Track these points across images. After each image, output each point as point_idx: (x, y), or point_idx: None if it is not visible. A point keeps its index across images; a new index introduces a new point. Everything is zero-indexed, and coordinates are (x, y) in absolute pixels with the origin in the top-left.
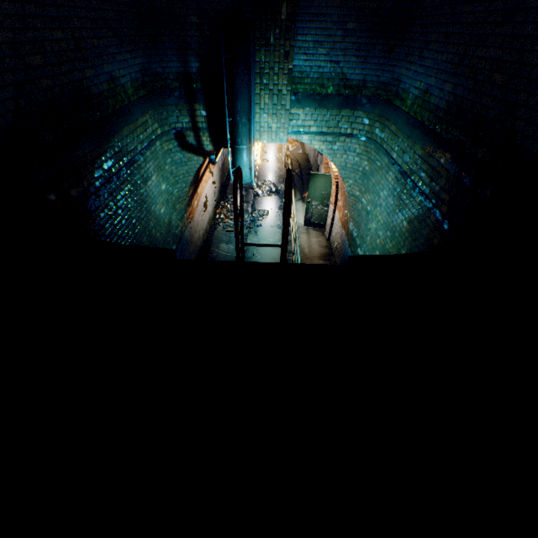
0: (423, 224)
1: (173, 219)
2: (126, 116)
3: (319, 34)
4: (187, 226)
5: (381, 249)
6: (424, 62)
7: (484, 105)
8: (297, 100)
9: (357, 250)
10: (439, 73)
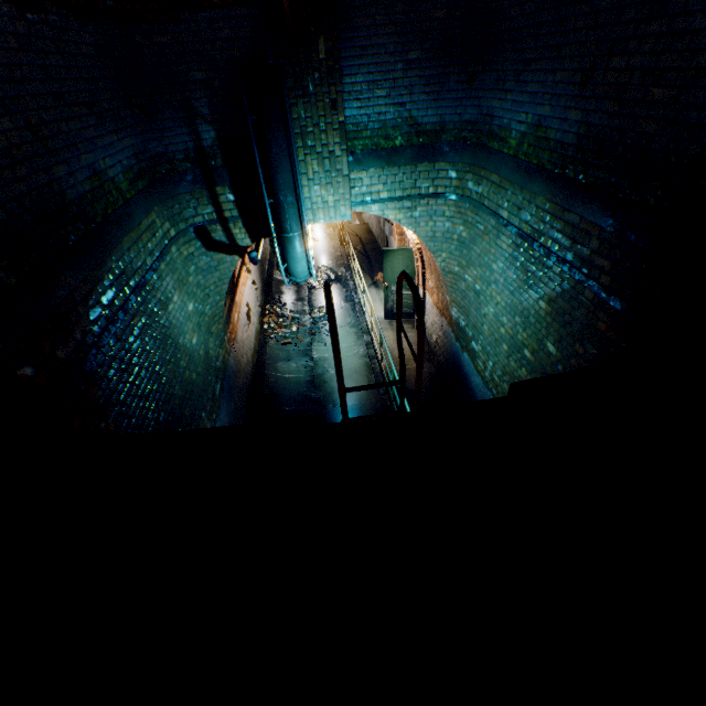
0: (574, 304)
1: (211, 348)
2: (124, 221)
3: (373, 72)
4: (231, 351)
5: (510, 341)
6: (526, 88)
7: (643, 132)
8: (356, 161)
9: (471, 345)
10: (554, 99)
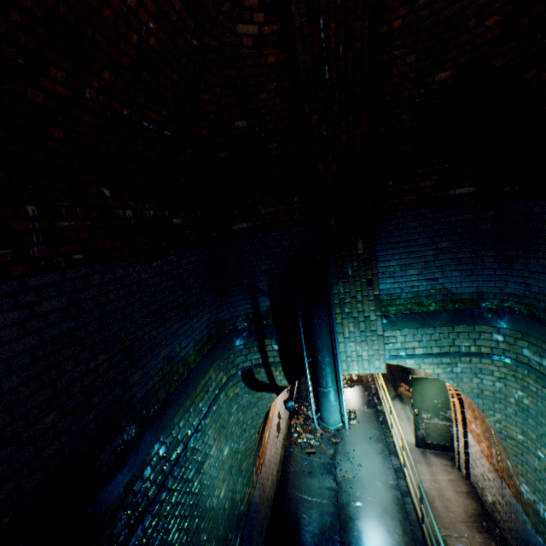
0: None
1: (237, 490)
2: (182, 394)
3: (405, 257)
4: (257, 481)
5: None
6: None
7: None
8: (389, 322)
9: None
10: None
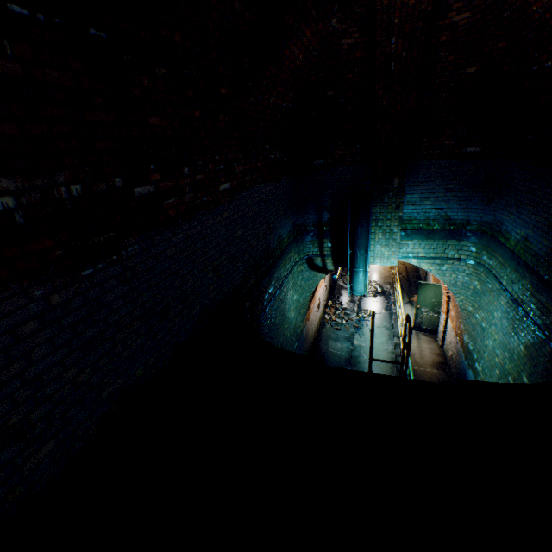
0: (539, 352)
1: (297, 321)
2: (283, 256)
3: (424, 193)
4: (305, 325)
5: (500, 368)
6: (520, 216)
7: None
8: (406, 234)
9: (475, 365)
10: (534, 228)
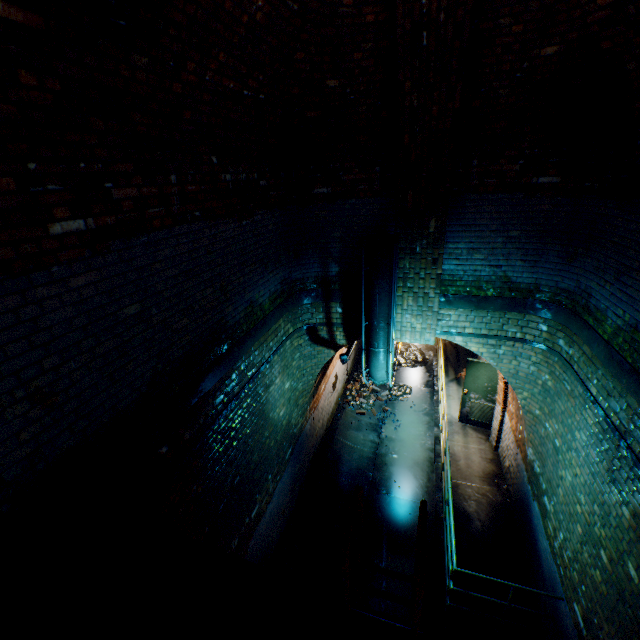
0: None
1: (293, 417)
2: (258, 331)
3: (474, 241)
4: (309, 418)
5: (585, 526)
6: (625, 288)
7: None
8: (447, 301)
9: (543, 498)
10: None
